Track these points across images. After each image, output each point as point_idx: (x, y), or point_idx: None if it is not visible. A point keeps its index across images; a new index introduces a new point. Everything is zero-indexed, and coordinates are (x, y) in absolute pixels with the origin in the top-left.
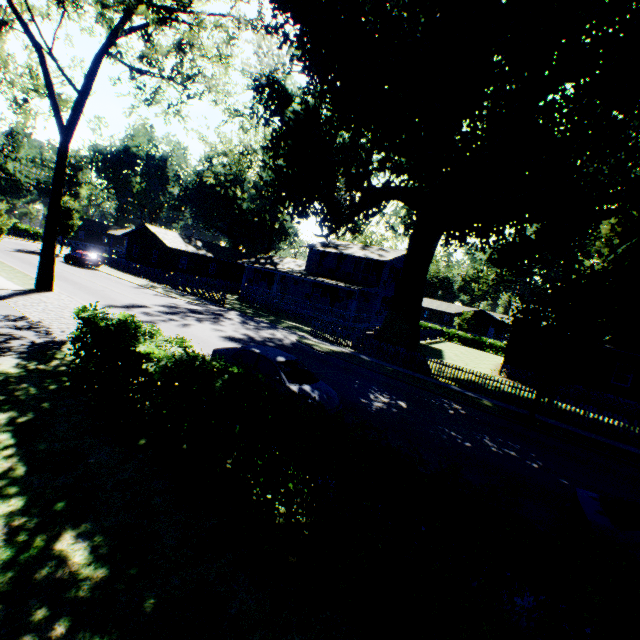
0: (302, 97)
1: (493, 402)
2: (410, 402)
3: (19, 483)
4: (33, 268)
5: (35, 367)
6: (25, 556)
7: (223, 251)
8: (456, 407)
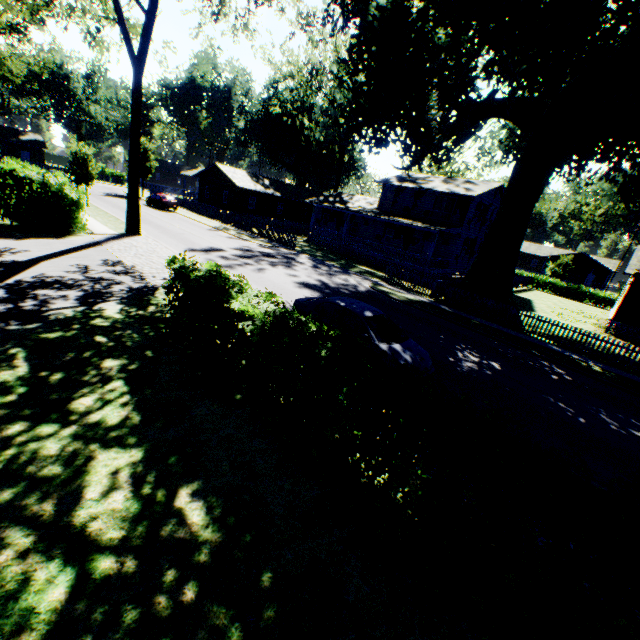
0: None
1: (603, 367)
2: (504, 363)
3: (136, 433)
4: (122, 212)
5: (135, 313)
6: (150, 511)
7: (290, 189)
8: (559, 371)
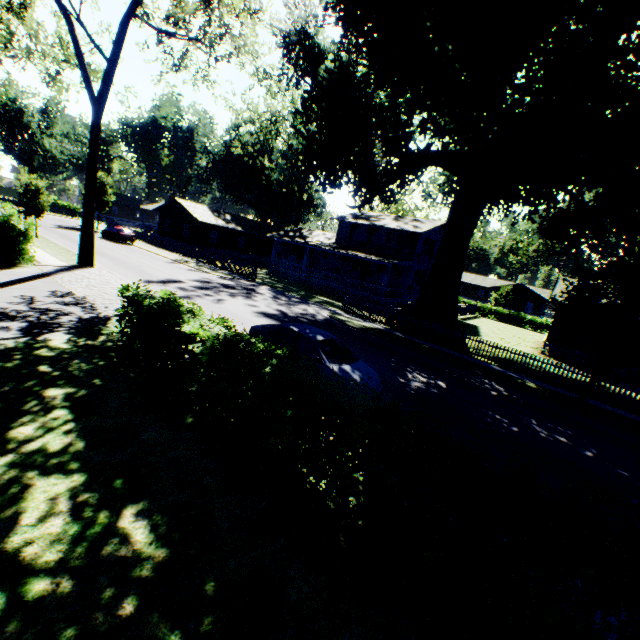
0: (337, 53)
1: (537, 383)
2: (449, 382)
3: (80, 459)
4: (74, 244)
5: (84, 343)
6: (91, 532)
7: (251, 224)
8: (498, 388)
